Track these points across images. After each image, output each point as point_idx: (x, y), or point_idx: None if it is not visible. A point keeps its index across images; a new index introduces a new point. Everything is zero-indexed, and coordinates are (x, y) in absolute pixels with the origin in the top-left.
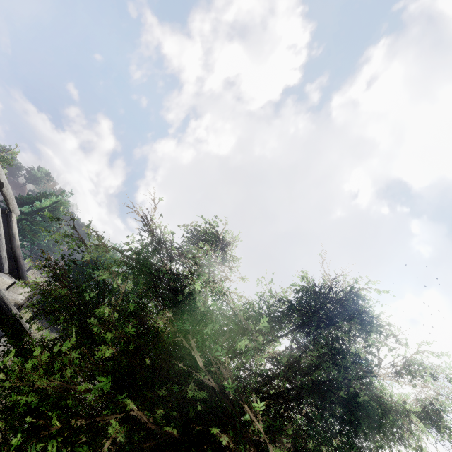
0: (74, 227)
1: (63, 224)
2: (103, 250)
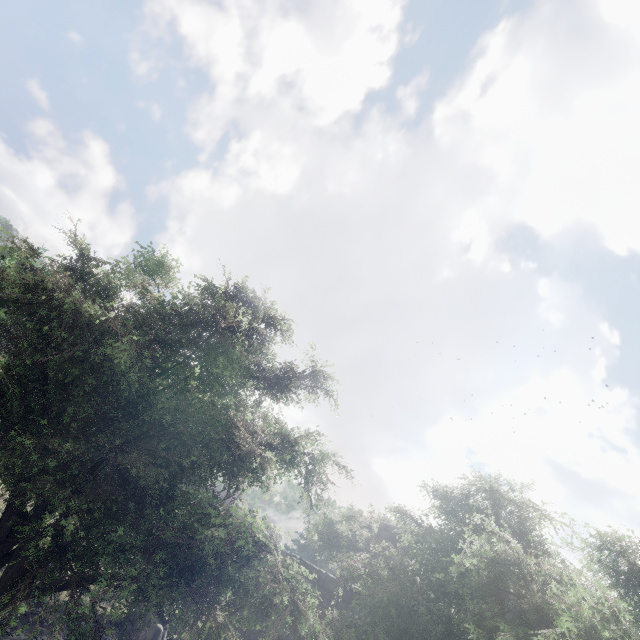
0: (12, 242)
1: (3, 240)
2: (30, 251)
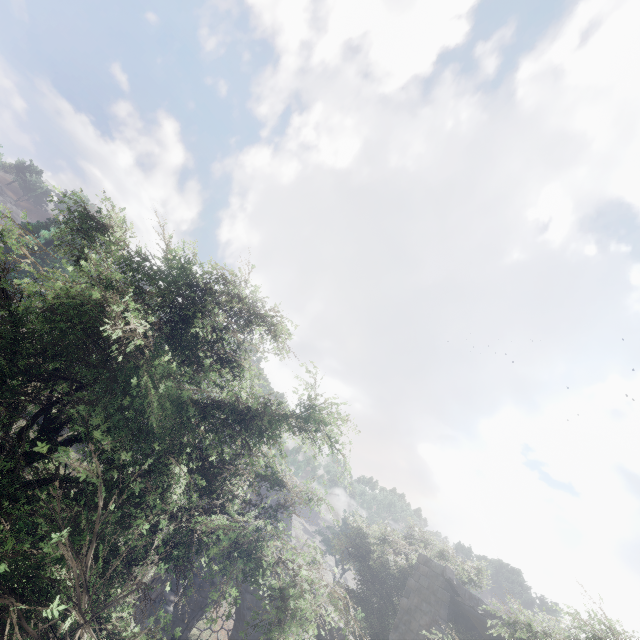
0: None
1: None
2: None
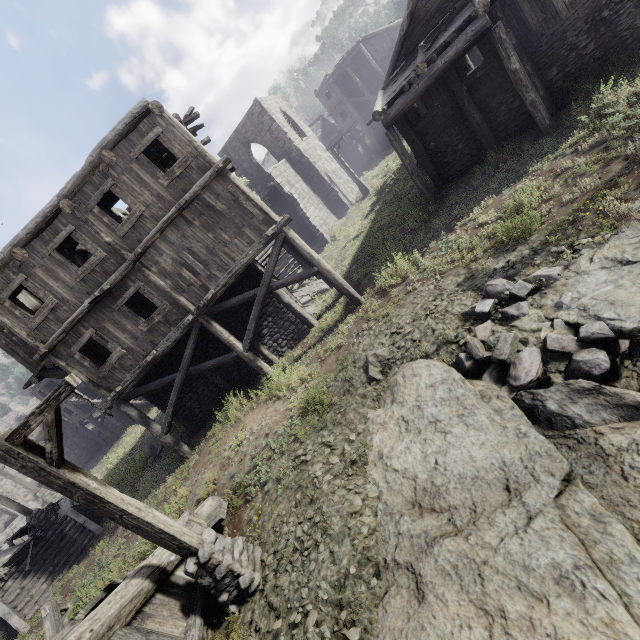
0: None
1: None
2: None
